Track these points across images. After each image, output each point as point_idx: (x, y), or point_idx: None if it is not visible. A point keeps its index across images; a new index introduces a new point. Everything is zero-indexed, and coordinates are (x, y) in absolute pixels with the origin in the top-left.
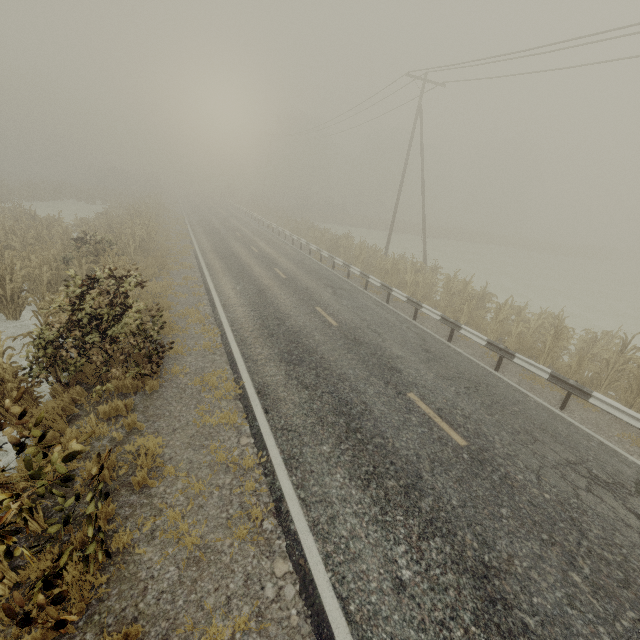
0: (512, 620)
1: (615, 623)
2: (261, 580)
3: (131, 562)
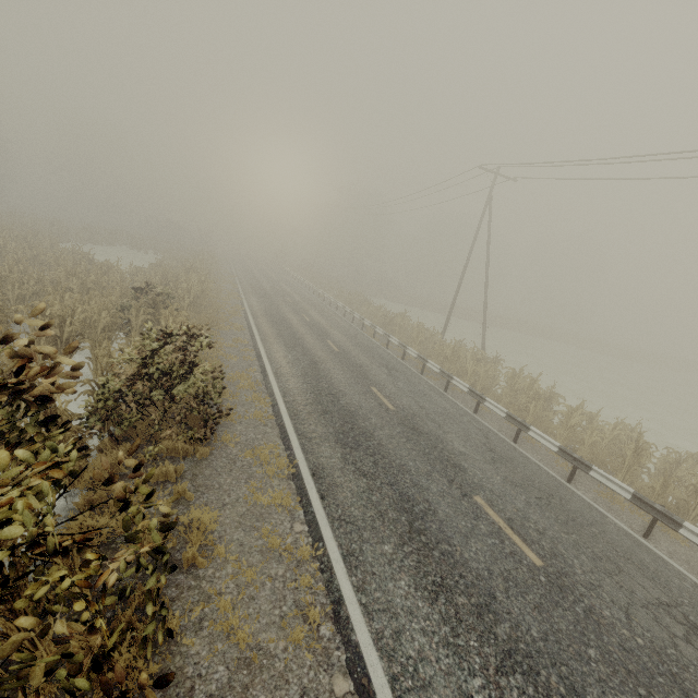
0: None
1: None
2: (319, 697)
3: (177, 653)
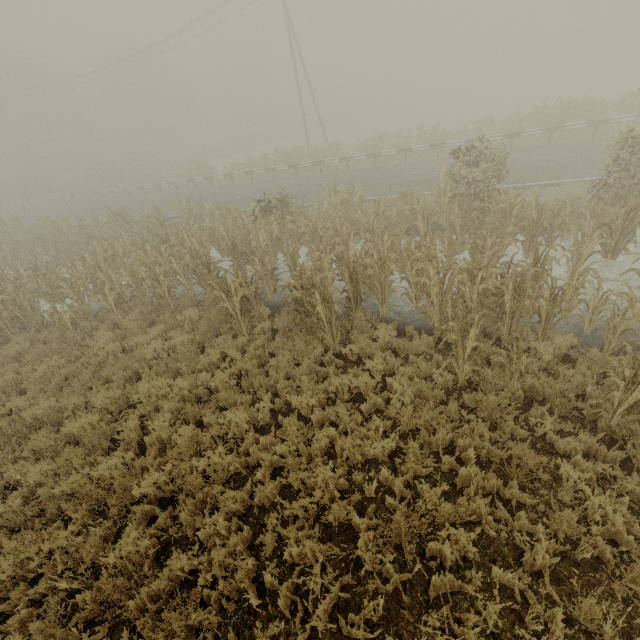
0: None
1: None
2: None
3: None
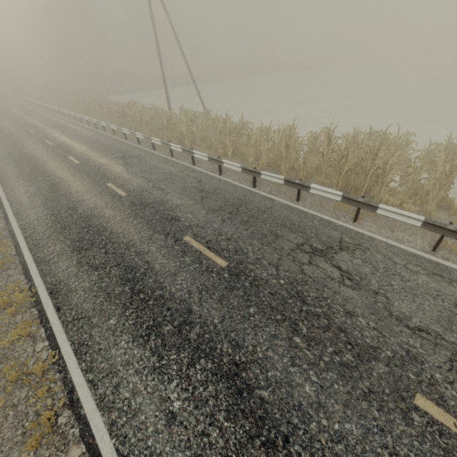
0: (253, 400)
1: (320, 362)
2: None
3: None
